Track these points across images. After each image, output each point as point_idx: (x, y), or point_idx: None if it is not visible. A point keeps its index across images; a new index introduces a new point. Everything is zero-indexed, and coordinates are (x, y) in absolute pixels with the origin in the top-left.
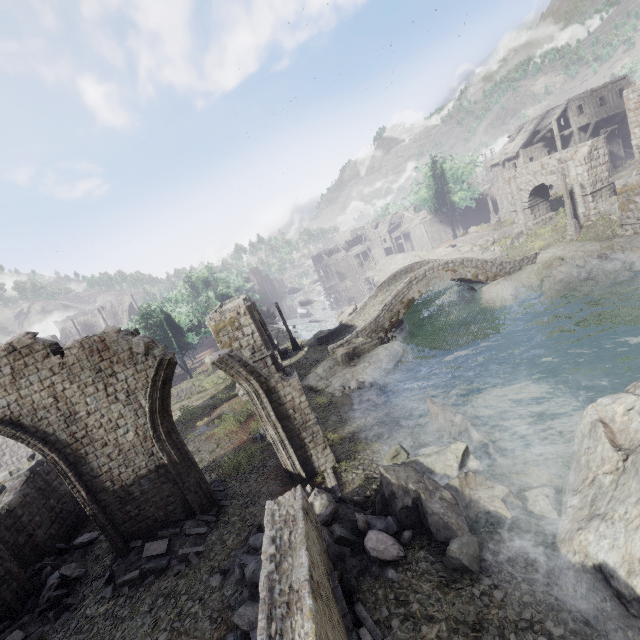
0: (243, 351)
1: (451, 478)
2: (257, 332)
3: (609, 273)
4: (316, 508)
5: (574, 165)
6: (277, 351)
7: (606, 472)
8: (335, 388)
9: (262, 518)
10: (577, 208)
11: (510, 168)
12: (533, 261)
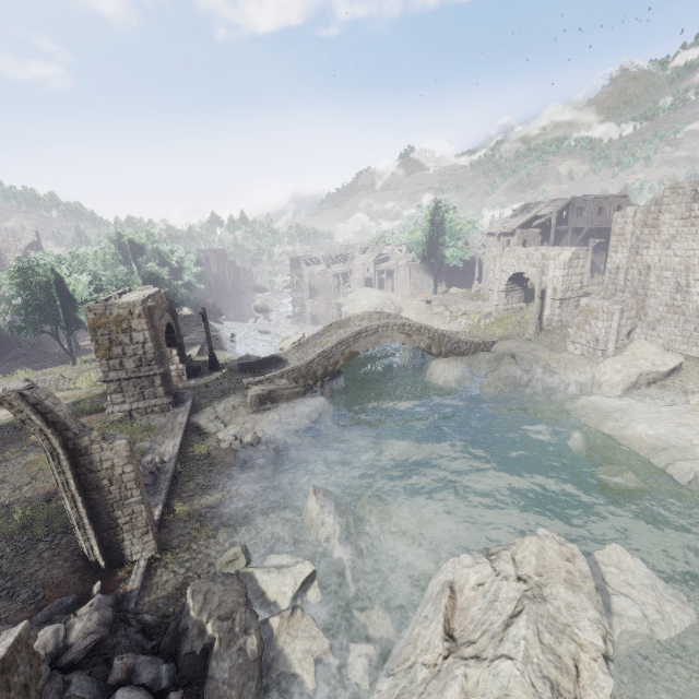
0: (125, 360)
1: (279, 609)
2: (151, 342)
3: (546, 388)
4: (73, 633)
5: (554, 266)
6: (185, 366)
7: (425, 663)
8: (225, 436)
9: (5, 624)
10: (544, 309)
11: (504, 243)
12: (489, 348)
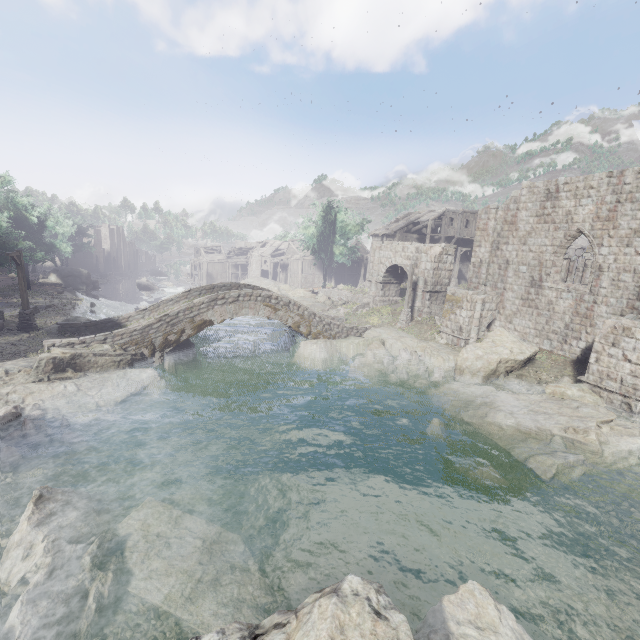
0: None
1: None
2: None
3: (411, 373)
4: None
5: (426, 259)
6: None
7: None
8: None
9: None
10: (416, 300)
11: None
12: (362, 334)
